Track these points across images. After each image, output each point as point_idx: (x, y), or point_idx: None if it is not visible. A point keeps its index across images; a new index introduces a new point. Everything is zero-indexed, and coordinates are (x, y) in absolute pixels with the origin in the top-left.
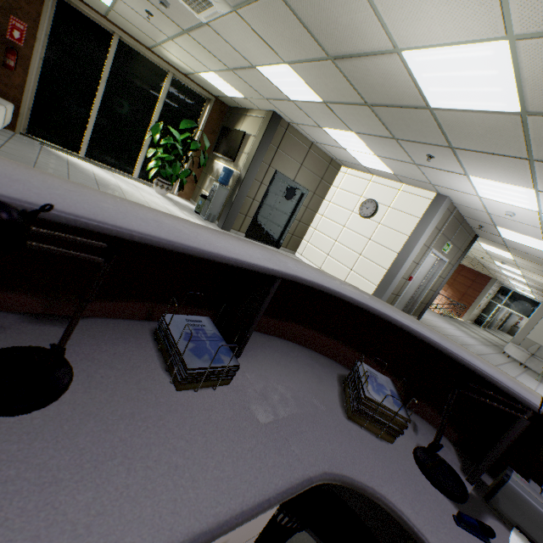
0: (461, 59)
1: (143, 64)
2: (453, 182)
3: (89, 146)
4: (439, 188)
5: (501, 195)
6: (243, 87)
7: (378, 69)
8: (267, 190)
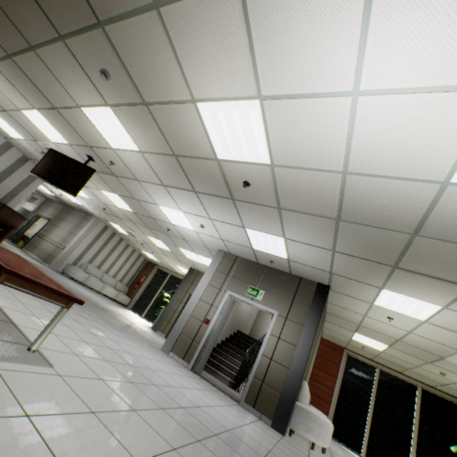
0: (111, 198)
1: (177, 280)
2: (190, 234)
3: (147, 313)
4: (210, 247)
5: (180, 220)
6: (179, 263)
7: (128, 215)
8: (184, 305)
